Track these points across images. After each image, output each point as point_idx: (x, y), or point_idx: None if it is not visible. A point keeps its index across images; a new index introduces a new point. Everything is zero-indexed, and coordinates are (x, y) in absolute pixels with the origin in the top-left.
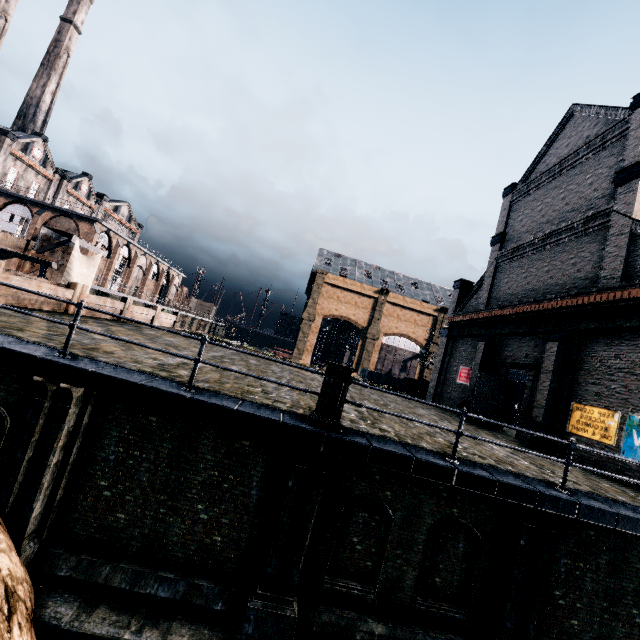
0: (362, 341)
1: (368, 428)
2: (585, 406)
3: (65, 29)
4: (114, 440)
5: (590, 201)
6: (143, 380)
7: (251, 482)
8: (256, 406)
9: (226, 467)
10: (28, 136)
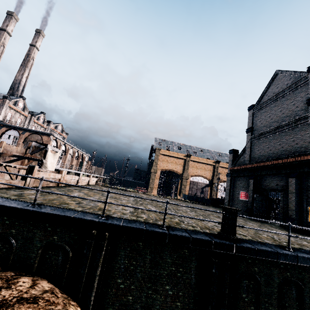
0: (180, 180)
1: (239, 235)
2: None
3: (32, 49)
4: (122, 257)
5: (295, 112)
6: (143, 226)
7: (190, 271)
8: (193, 232)
9: (178, 264)
10: (16, 98)
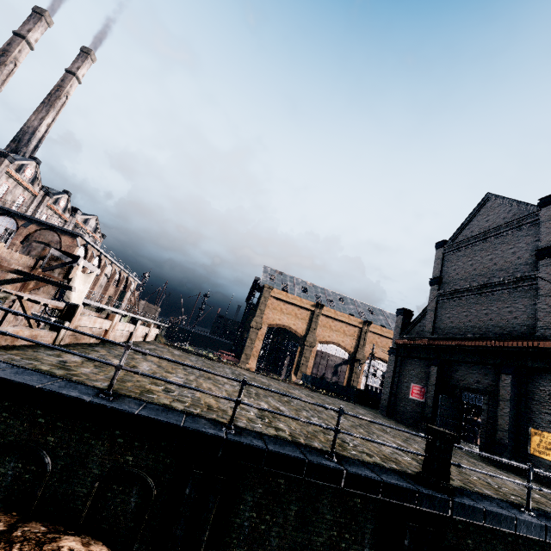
0: (300, 348)
1: None
2: (542, 432)
3: (68, 78)
4: (248, 505)
5: (516, 266)
6: (301, 453)
7: (363, 540)
8: (378, 469)
9: (342, 526)
10: (24, 159)
